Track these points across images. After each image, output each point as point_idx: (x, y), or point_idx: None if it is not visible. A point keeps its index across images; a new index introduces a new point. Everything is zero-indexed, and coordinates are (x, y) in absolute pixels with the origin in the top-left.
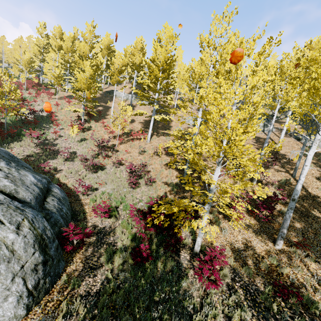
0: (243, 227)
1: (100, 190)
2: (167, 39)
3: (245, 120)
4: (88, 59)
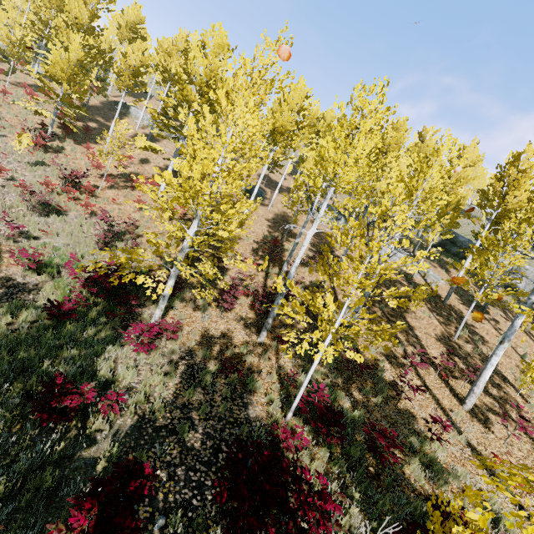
0: (234, 319)
1: (42, 240)
2: (215, 48)
3: (248, 176)
4: (80, 32)
